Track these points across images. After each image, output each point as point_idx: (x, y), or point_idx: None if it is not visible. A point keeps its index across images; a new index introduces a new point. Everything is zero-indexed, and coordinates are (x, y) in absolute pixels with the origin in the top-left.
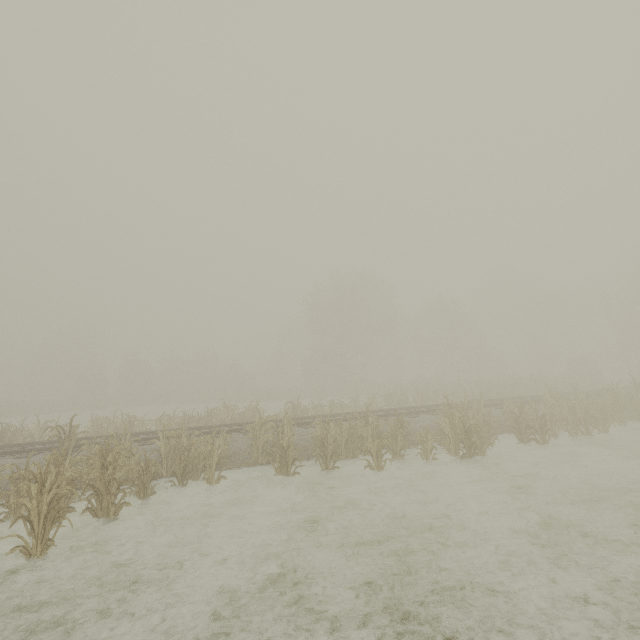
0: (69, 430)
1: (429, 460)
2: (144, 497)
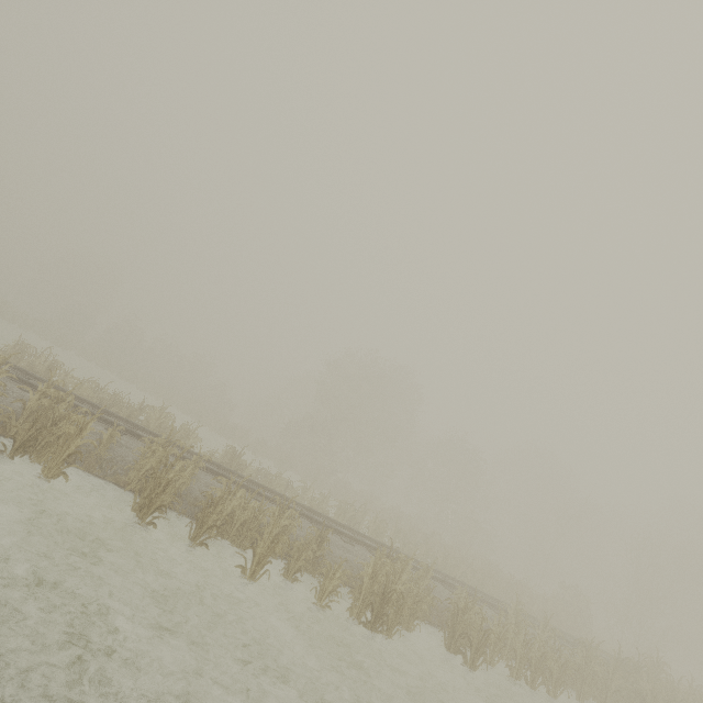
0: None
1: (321, 604)
2: None
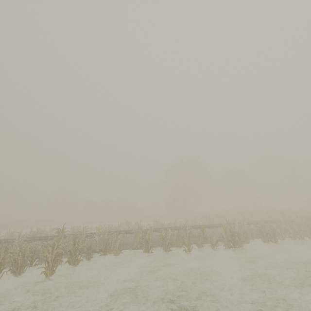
0: (62, 230)
1: (214, 249)
2: (88, 259)
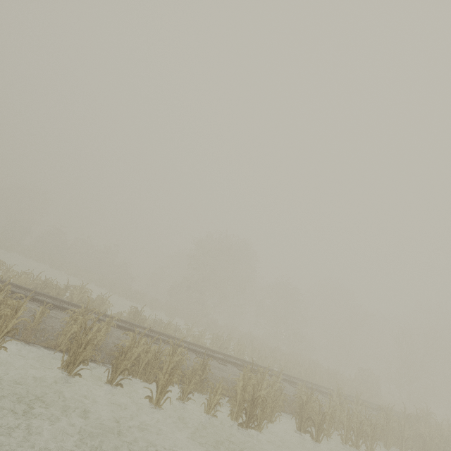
0: None
1: (209, 415)
2: None
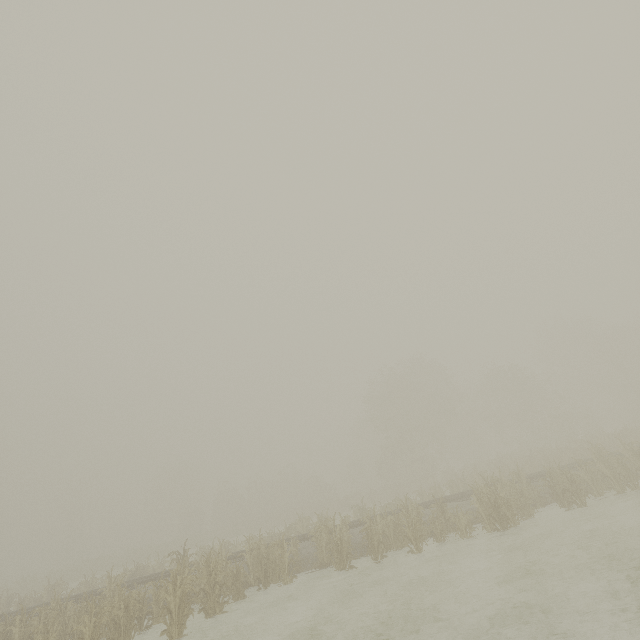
0: (184, 553)
1: (466, 538)
2: (239, 599)
